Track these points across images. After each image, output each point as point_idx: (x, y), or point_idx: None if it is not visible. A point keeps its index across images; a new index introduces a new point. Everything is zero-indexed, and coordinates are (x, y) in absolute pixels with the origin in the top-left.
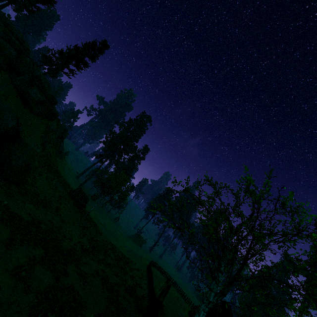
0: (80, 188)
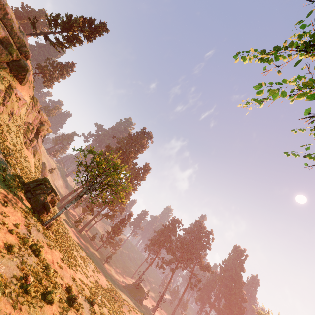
0: (46, 178)
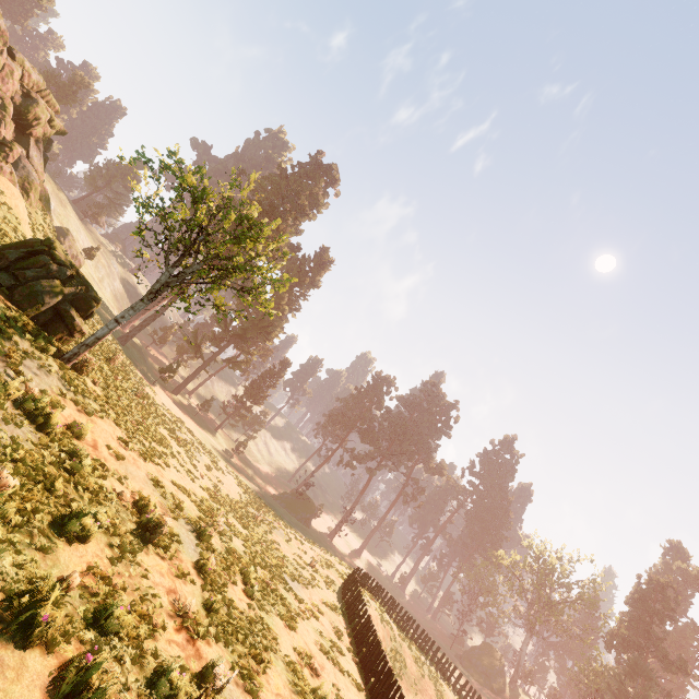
0: (53, 240)
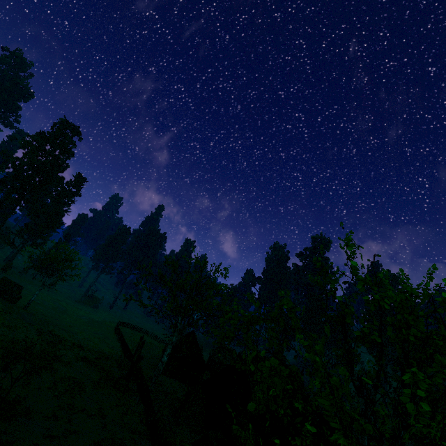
0: (6, 278)
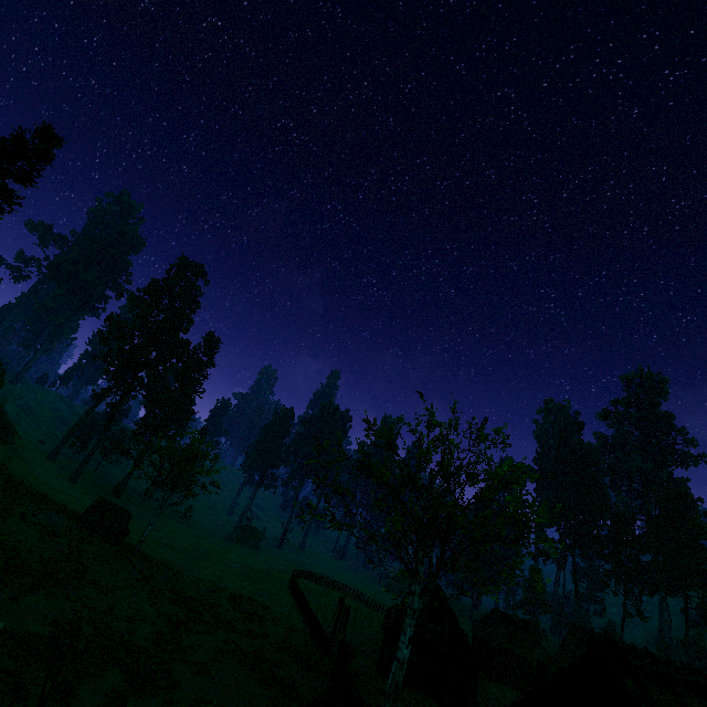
0: (103, 499)
